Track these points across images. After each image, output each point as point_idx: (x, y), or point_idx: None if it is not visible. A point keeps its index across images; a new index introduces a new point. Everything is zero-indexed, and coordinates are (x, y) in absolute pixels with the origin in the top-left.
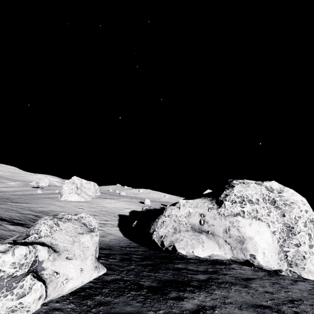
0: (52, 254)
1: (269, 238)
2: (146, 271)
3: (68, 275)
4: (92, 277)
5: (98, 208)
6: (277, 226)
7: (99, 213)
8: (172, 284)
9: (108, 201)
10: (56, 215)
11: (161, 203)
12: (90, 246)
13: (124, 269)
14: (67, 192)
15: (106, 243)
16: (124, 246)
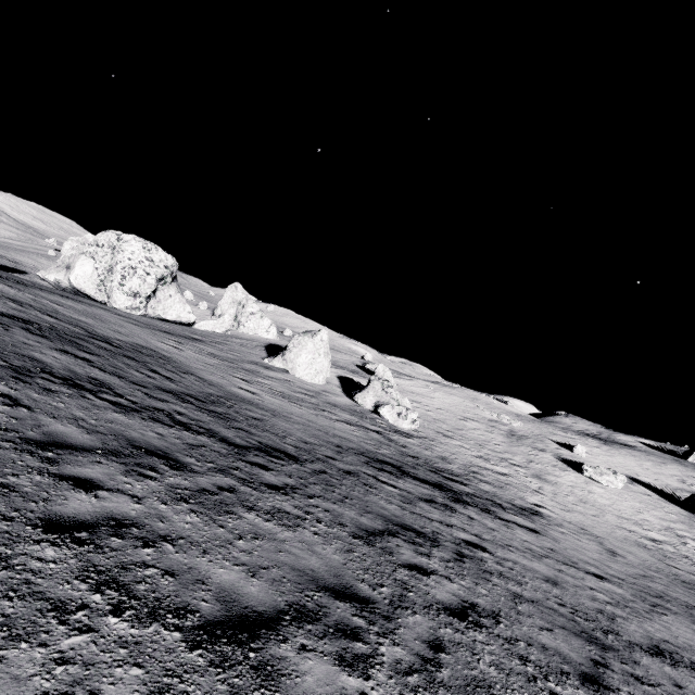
0: None
1: (90, 271)
2: None
3: None
4: None
5: None
6: (102, 265)
7: None
8: None
9: None
10: (14, 262)
11: None
12: None
13: None
14: None
15: None
16: None
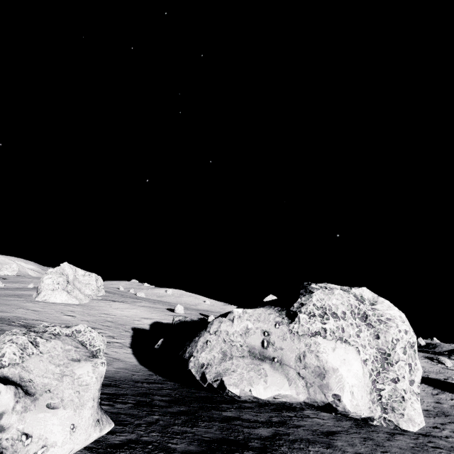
0: (21, 399)
1: (359, 370)
2: (179, 423)
3: (48, 439)
4: (89, 440)
5: (99, 316)
6: (369, 353)
7: (101, 325)
8: (221, 446)
9: (117, 305)
10: (26, 325)
11: (199, 312)
12: (90, 383)
13: (142, 421)
14: (50, 288)
15: (109, 374)
16: (141, 380)
